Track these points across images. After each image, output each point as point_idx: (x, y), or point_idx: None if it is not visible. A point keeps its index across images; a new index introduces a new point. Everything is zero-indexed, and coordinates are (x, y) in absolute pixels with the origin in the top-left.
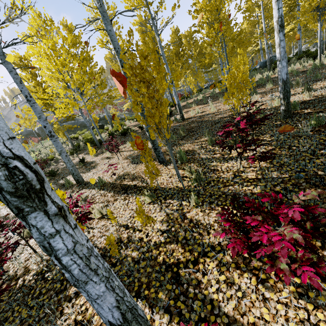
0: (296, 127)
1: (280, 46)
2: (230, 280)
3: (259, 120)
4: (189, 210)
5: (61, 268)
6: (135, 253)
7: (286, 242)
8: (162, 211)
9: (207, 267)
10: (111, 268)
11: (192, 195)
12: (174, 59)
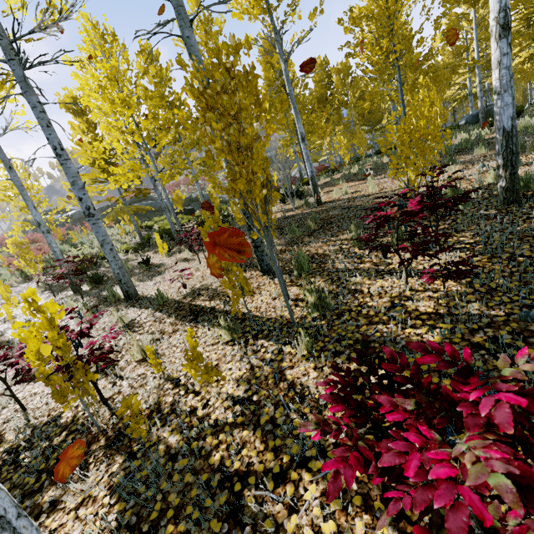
0: (527, 220)
1: (501, 66)
2: None
3: (449, 202)
4: (293, 364)
5: None
6: (175, 439)
7: (468, 490)
8: (244, 360)
9: (301, 493)
10: (125, 462)
11: (301, 335)
12: (315, 107)
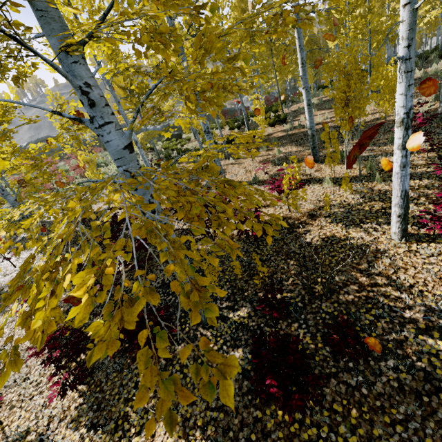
0: None
1: None
2: (427, 208)
3: (427, 119)
4: (374, 186)
5: (404, 156)
6: (342, 210)
7: None
8: (347, 189)
9: None
10: (326, 218)
11: (376, 175)
12: (282, 50)
